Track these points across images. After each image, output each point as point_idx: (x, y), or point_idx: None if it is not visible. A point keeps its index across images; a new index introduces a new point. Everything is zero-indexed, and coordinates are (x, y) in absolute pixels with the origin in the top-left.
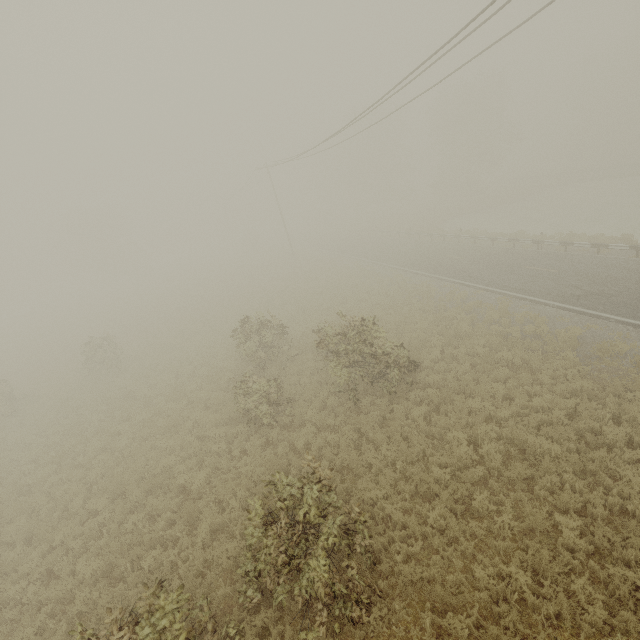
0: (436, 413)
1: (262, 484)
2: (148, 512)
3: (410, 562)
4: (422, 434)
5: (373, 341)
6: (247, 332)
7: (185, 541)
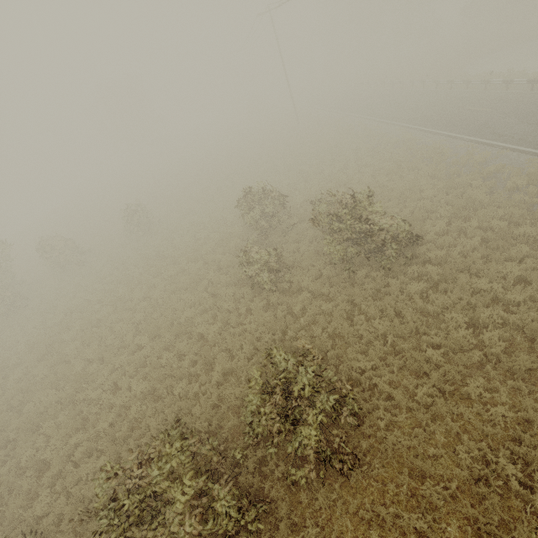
0: (434, 290)
1: (263, 341)
2: (177, 351)
3: (392, 427)
4: (417, 312)
5: (374, 215)
6: (250, 202)
7: (204, 378)
